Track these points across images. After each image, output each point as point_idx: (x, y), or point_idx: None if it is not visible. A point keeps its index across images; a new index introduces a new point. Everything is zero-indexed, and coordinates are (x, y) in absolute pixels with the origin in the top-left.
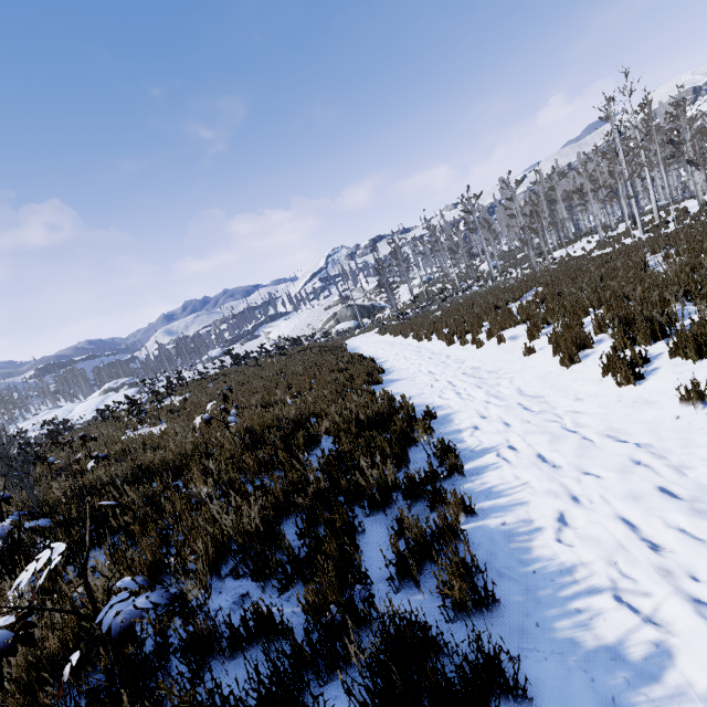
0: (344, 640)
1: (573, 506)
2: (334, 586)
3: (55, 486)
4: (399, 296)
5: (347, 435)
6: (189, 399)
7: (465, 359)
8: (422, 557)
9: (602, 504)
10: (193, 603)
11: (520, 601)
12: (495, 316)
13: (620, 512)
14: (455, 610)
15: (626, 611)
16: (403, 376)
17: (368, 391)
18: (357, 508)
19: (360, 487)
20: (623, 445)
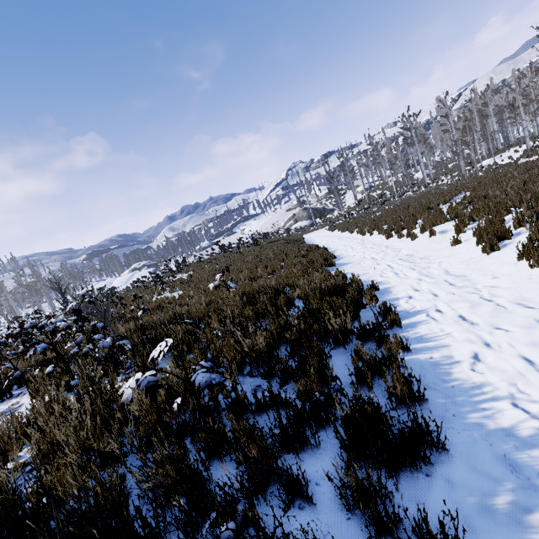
0: (326, 410)
1: (485, 348)
2: (318, 380)
3: (119, 326)
4: (345, 201)
5: (314, 299)
6: (194, 275)
7: (401, 249)
8: (373, 373)
9: (508, 347)
10: (228, 387)
11: (442, 402)
12: (428, 215)
13: (522, 352)
14: (397, 402)
15: (520, 410)
16: (351, 261)
17: (325, 271)
18: (324, 344)
19: (327, 330)
20: (530, 310)
